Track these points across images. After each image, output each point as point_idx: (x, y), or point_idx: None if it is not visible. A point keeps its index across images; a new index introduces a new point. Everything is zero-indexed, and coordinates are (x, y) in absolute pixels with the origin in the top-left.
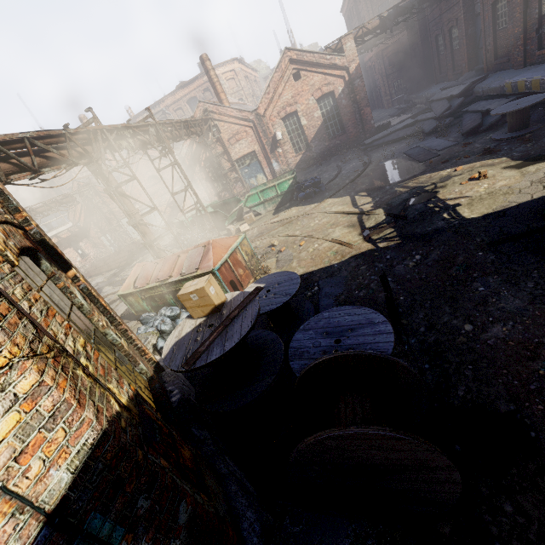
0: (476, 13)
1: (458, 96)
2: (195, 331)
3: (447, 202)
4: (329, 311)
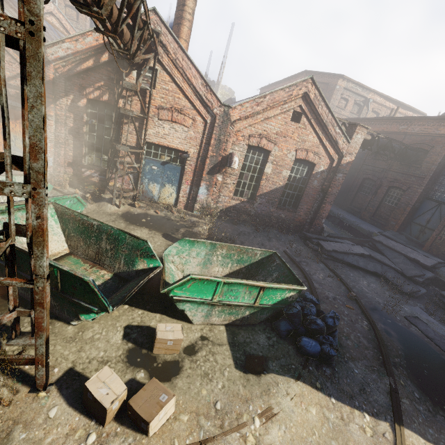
0: (428, 196)
1: (413, 261)
2: None
3: None
4: None
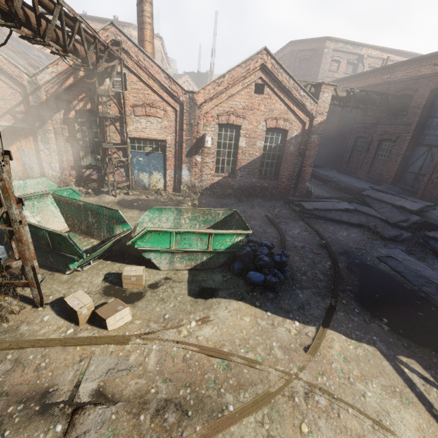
0: (419, 142)
1: (402, 208)
2: None
3: None
4: None
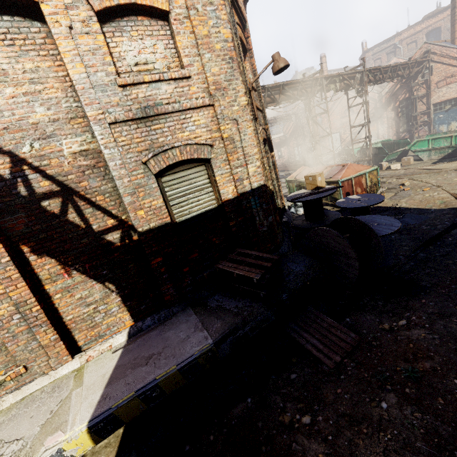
0: None
1: None
2: (303, 193)
3: None
4: (377, 215)
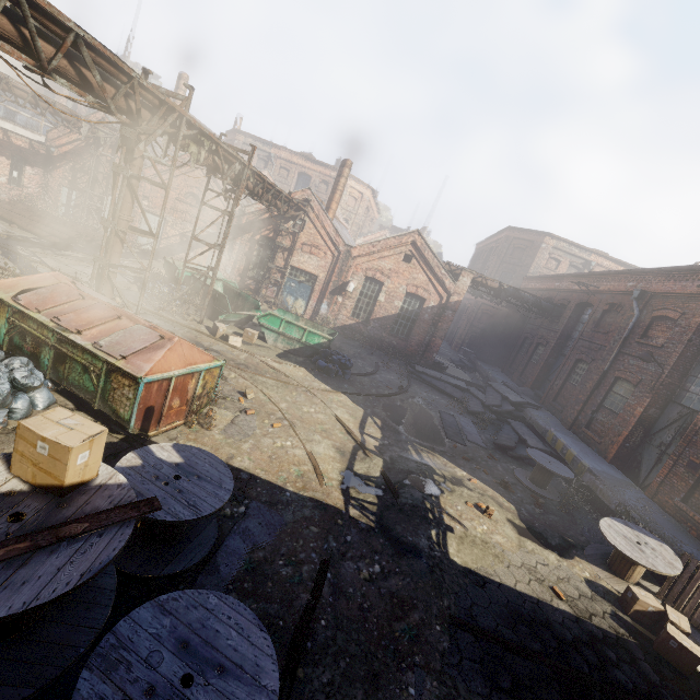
0: (563, 352)
1: (511, 402)
2: None
3: (444, 515)
4: (222, 598)
